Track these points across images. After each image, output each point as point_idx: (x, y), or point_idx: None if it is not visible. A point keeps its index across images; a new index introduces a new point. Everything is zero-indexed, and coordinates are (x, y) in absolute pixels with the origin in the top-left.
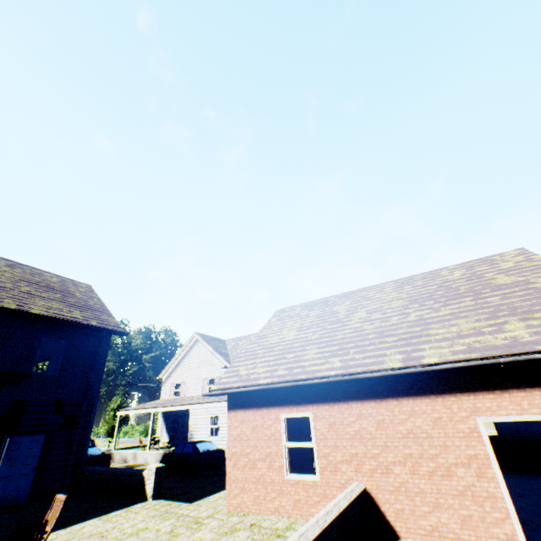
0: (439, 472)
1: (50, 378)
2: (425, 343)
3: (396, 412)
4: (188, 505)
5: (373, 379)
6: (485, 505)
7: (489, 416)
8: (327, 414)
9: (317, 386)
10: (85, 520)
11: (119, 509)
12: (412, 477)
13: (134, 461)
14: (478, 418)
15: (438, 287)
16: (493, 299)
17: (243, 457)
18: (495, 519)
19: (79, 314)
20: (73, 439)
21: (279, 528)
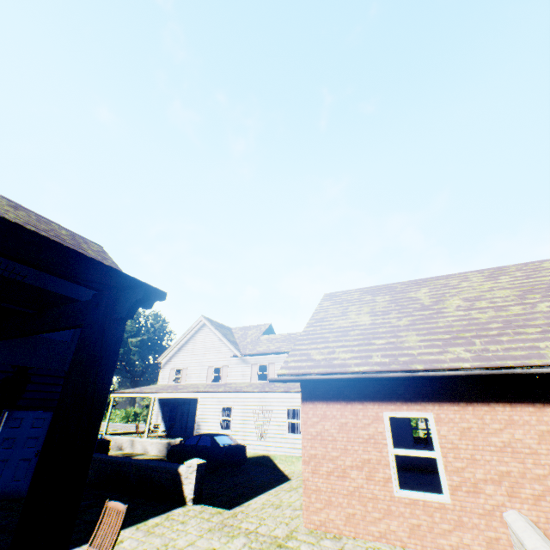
0: None
1: (60, 343)
2: None
3: None
4: (247, 517)
5: (538, 376)
6: None
7: None
8: (456, 417)
9: (438, 381)
10: None
11: (156, 515)
12: None
13: (131, 450)
14: None
15: None
16: None
17: (327, 462)
18: None
19: None
20: None
21: None
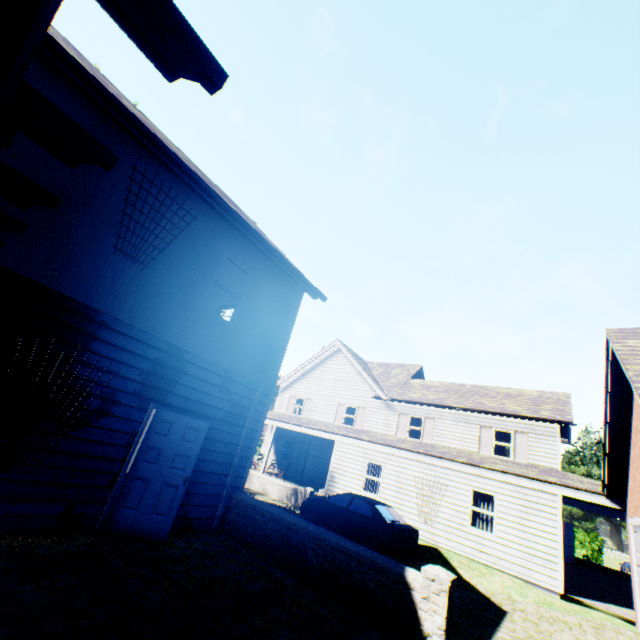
0: None
1: (223, 326)
2: None
3: None
4: None
5: None
6: None
7: None
8: None
9: None
10: None
11: None
12: None
13: (247, 484)
14: None
15: None
16: None
17: None
18: None
19: None
20: (235, 444)
21: None
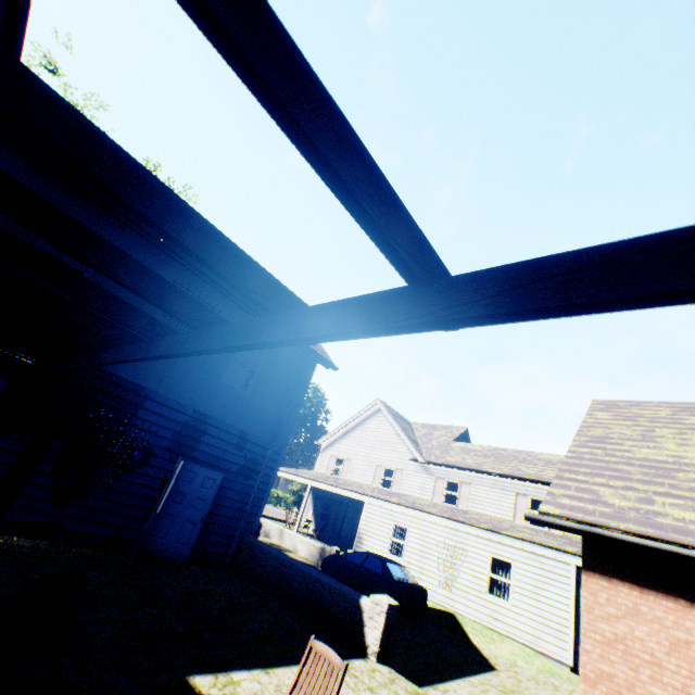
0: None
1: (240, 396)
2: None
3: None
4: None
5: None
6: None
7: None
8: None
9: None
10: (289, 661)
11: None
12: None
13: (279, 541)
14: None
15: None
16: None
17: None
18: None
19: None
20: (248, 494)
21: None
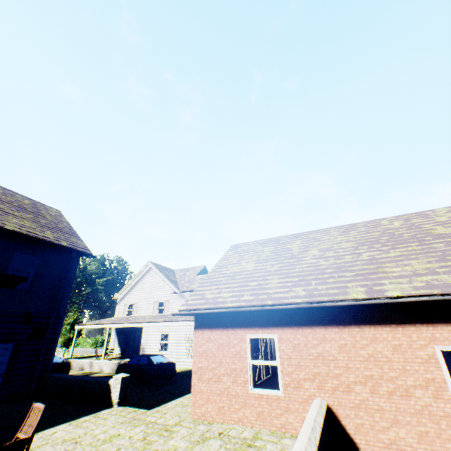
0: (398, 392)
1: (20, 291)
2: (384, 279)
3: (358, 337)
4: (154, 413)
5: (339, 307)
6: (441, 423)
7: (447, 345)
8: (291, 337)
9: (282, 312)
10: (55, 425)
11: (87, 414)
12: (372, 396)
13: (90, 369)
14: (437, 346)
15: (382, 234)
16: (438, 245)
17: (209, 372)
18: (450, 436)
19: (50, 235)
20: (40, 349)
21: (247, 438)
